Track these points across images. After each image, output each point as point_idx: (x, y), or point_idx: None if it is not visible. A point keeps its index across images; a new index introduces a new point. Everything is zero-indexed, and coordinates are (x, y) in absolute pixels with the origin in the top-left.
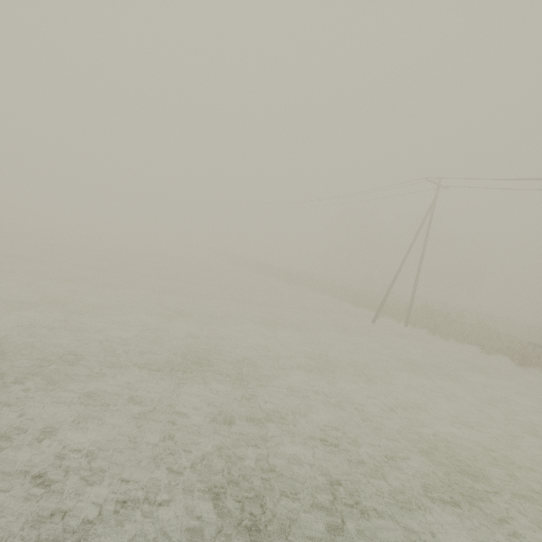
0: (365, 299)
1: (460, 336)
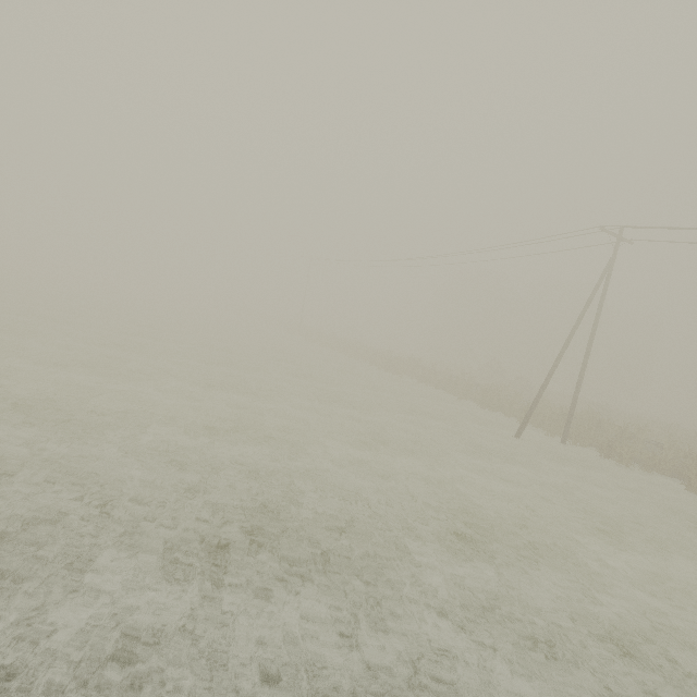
0: (498, 398)
1: (648, 462)
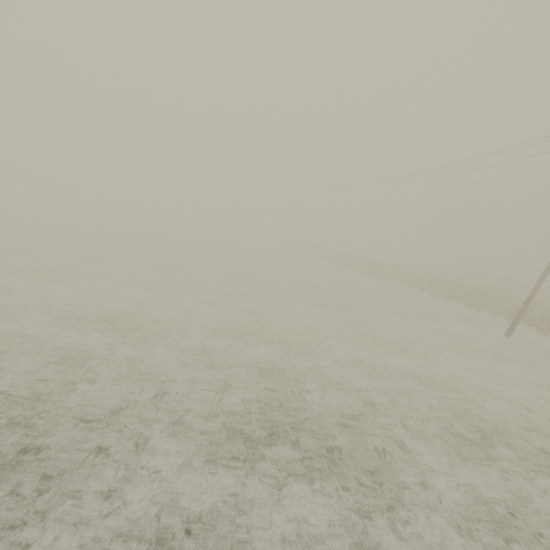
0: (484, 299)
1: None
